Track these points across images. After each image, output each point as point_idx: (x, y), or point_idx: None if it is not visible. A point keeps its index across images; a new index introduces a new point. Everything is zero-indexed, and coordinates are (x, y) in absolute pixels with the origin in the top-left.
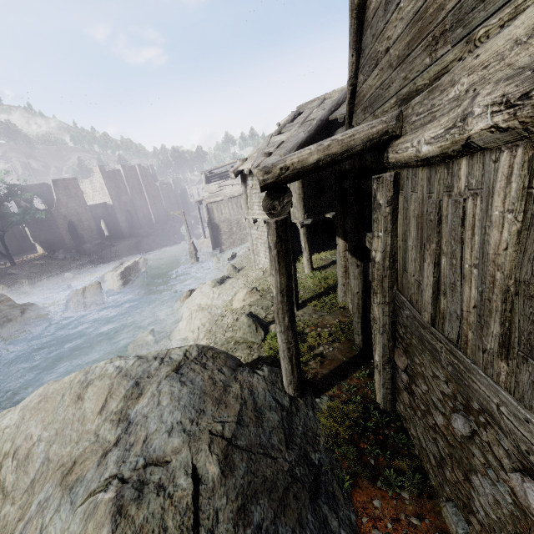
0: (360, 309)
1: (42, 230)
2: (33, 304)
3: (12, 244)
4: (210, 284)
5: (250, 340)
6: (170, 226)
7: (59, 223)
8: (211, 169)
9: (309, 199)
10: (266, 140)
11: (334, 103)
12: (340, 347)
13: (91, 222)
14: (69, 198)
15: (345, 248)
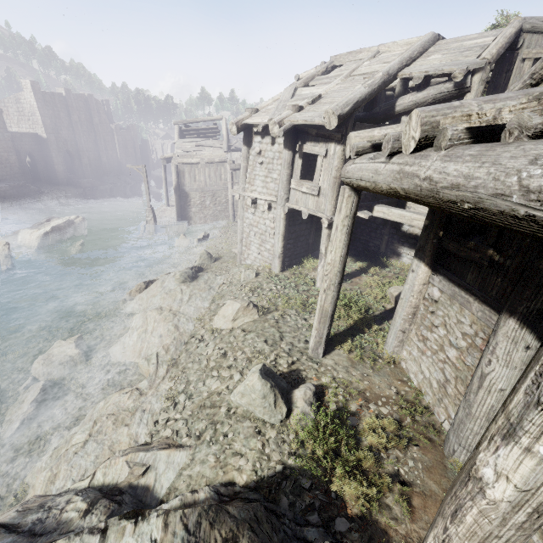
0: (492, 416)
1: None
2: None
3: None
4: (178, 279)
5: (259, 416)
6: (123, 182)
7: None
8: (188, 121)
9: None
10: (289, 90)
11: (406, 54)
12: (424, 459)
13: (11, 155)
14: None
15: (427, 280)
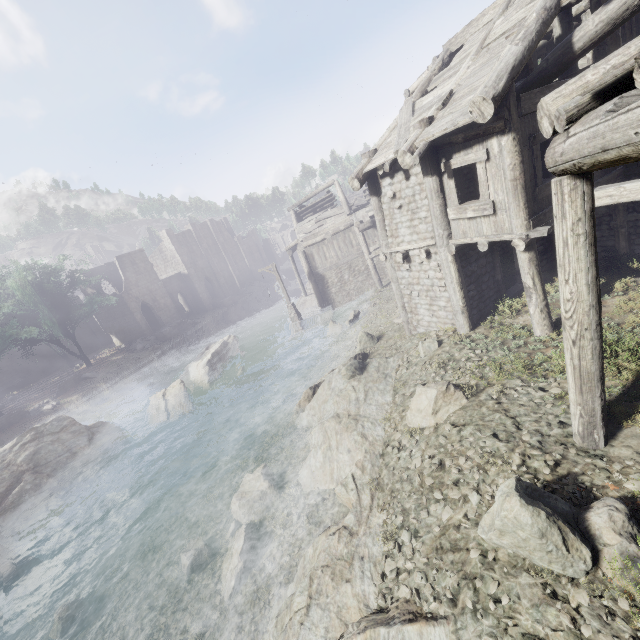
0: None
1: (115, 319)
2: (105, 422)
3: (89, 339)
4: (345, 375)
5: (542, 564)
6: (258, 288)
7: (131, 307)
8: (301, 202)
9: (532, 187)
10: (405, 109)
11: None
12: None
13: (167, 299)
14: (138, 275)
15: None
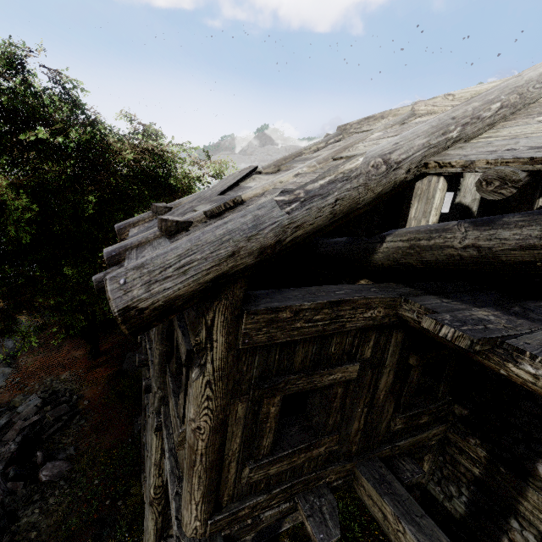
0: None
1: None
2: None
3: None
4: None
5: None
6: None
7: None
8: None
9: None
10: None
11: None
12: None
13: None
14: None
15: None
